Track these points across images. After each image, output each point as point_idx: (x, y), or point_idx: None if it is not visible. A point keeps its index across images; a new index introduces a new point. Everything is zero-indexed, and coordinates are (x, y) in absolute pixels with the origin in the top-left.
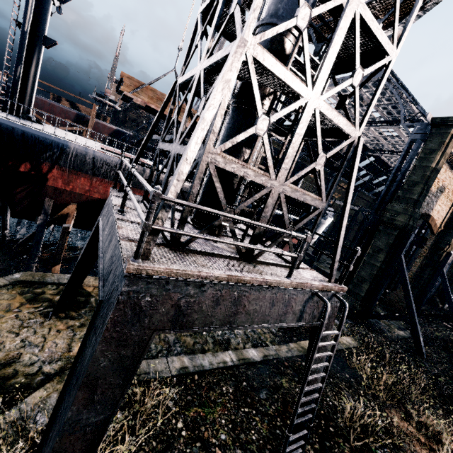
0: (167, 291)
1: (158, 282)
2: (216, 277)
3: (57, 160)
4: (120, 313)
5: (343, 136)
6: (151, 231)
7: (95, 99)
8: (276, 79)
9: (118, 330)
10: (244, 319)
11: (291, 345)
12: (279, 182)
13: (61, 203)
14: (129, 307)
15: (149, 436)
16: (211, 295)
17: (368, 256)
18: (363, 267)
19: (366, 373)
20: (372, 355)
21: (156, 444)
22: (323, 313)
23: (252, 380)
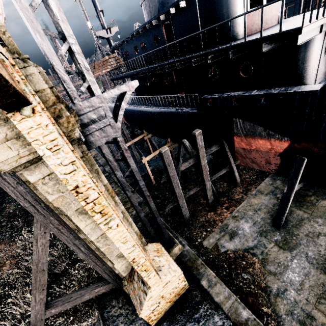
0: None
1: None
2: None
3: None
4: None
5: None
6: None
7: None
8: None
9: None
10: None
11: None
12: None
13: None
14: None
15: None
16: None
17: None
18: None
19: None
20: None
21: None
22: None
23: None
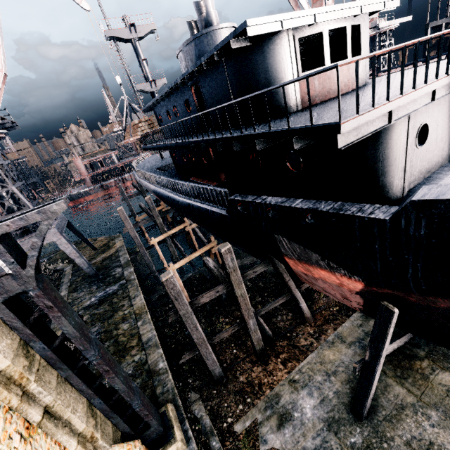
0: None
1: None
2: None
3: None
4: None
5: None
6: None
7: None
8: None
9: None
10: None
11: None
12: None
13: None
14: None
15: None
16: None
17: None
18: None
19: None
20: None
21: None
22: None
23: None
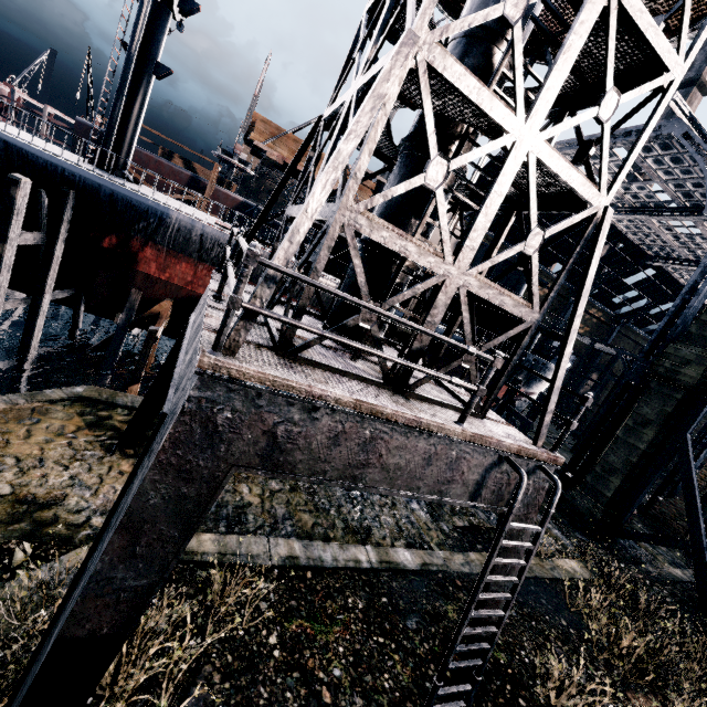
0: (258, 409)
1: (245, 391)
2: (337, 400)
3: (153, 234)
4: (185, 428)
5: (579, 207)
6: (243, 315)
7: (220, 158)
8: (466, 104)
9: (180, 454)
10: (378, 477)
11: (472, 556)
12: (460, 269)
13: (152, 298)
14: (199, 422)
15: (224, 646)
16: (328, 428)
17: (624, 430)
18: (614, 447)
19: (598, 624)
20: (613, 596)
21: (233, 659)
22: (515, 490)
23: (397, 597)
